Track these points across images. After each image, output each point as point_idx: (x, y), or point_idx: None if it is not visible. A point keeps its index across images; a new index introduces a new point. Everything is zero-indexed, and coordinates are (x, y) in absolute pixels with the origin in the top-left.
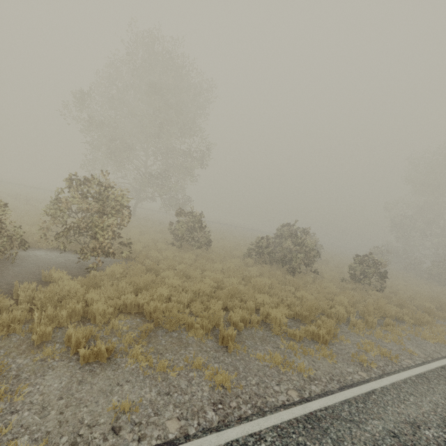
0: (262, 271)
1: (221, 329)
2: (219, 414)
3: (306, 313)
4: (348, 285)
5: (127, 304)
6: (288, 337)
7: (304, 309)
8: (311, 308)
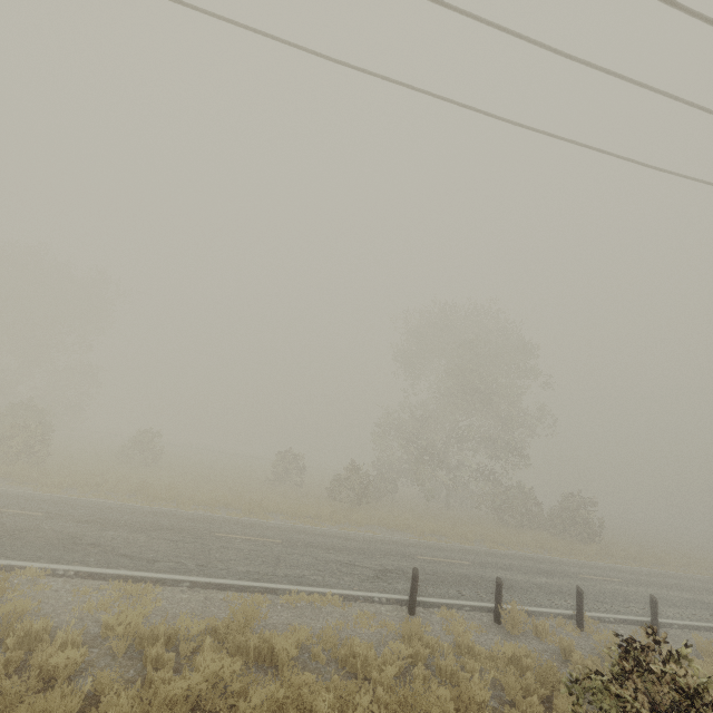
0: None
1: None
2: None
3: None
4: None
5: None
6: None
7: None
8: None
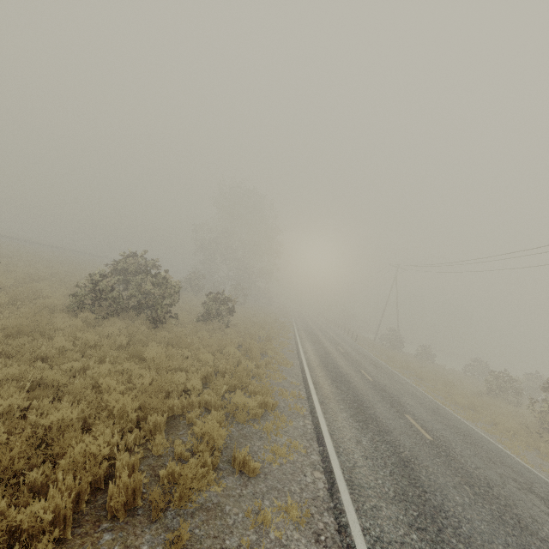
0: (128, 333)
1: (238, 455)
2: (331, 545)
3: (237, 382)
4: (209, 327)
5: (44, 528)
6: (250, 419)
7: (234, 379)
8: (239, 375)
